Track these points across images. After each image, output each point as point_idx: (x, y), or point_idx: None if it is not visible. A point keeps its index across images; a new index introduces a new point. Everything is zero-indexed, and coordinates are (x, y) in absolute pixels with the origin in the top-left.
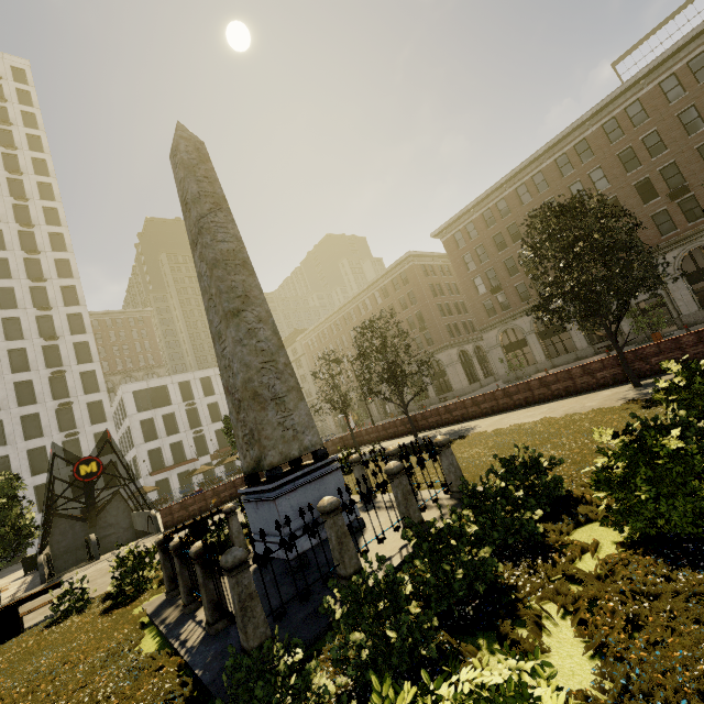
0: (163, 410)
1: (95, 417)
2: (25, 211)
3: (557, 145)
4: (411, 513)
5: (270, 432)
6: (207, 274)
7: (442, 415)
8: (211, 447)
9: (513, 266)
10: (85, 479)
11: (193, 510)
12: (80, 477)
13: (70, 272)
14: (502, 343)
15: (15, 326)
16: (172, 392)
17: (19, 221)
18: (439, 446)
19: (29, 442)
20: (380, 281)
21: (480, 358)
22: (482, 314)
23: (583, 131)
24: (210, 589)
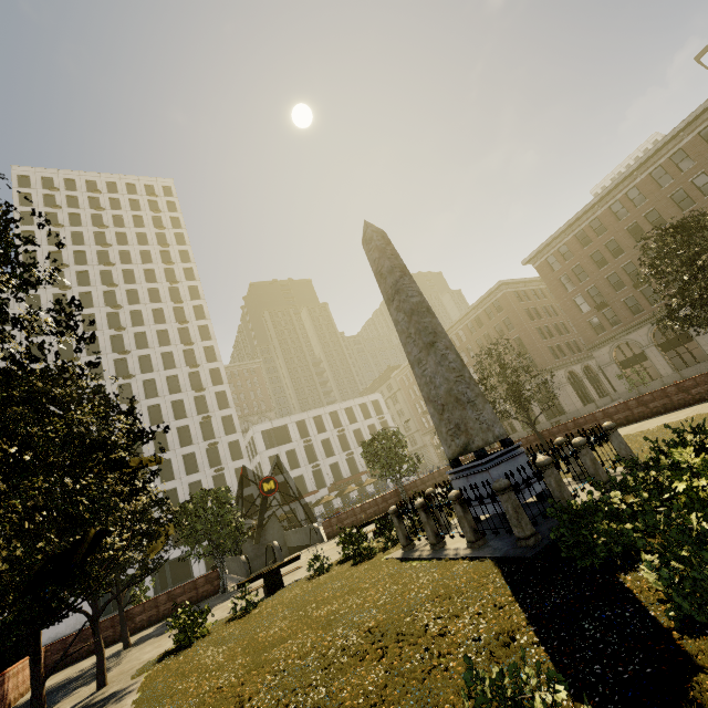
0: (285, 447)
1: (234, 455)
2: (177, 292)
3: (649, 160)
4: (600, 473)
5: (472, 425)
6: (405, 320)
7: (571, 429)
8: (328, 480)
9: (617, 281)
10: (267, 494)
11: (347, 524)
12: (264, 493)
13: (209, 335)
14: (616, 360)
15: (175, 382)
16: (291, 430)
17: (173, 300)
18: (607, 429)
19: (189, 477)
20: (472, 312)
21: (590, 378)
22: (588, 332)
23: (677, 142)
24: (468, 519)
